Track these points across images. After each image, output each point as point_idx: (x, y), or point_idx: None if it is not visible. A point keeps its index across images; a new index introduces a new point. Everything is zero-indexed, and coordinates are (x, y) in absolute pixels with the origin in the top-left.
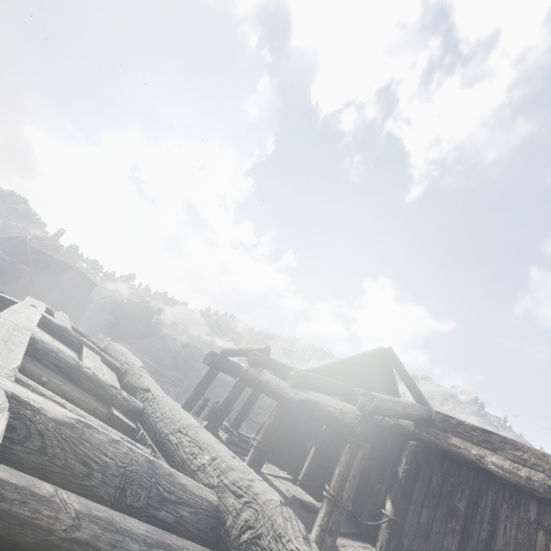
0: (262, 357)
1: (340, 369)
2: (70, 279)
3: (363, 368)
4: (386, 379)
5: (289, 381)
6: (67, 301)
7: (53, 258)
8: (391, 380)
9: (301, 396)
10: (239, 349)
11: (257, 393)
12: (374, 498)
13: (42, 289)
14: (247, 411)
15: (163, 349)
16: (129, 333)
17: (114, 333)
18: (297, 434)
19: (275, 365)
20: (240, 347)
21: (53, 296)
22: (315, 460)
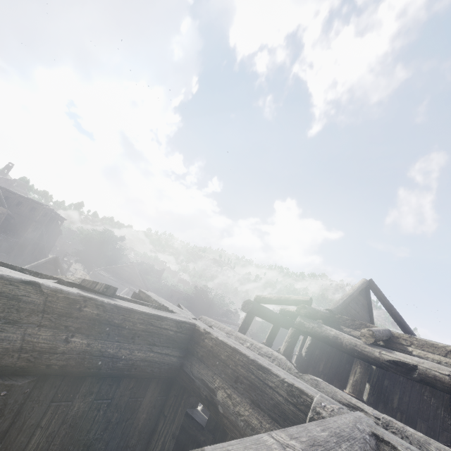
0: (309, 309)
1: (347, 304)
2: (42, 216)
3: (355, 299)
4: (365, 303)
5: (364, 339)
6: (39, 235)
7: (23, 197)
8: (368, 304)
9: (389, 356)
10: (277, 299)
11: (278, 327)
12: (447, 432)
13: (17, 226)
14: (271, 344)
15: (134, 273)
16: (98, 259)
17: (85, 260)
18: (342, 370)
19: (316, 313)
20: (277, 296)
21: (29, 232)
22: (373, 395)
